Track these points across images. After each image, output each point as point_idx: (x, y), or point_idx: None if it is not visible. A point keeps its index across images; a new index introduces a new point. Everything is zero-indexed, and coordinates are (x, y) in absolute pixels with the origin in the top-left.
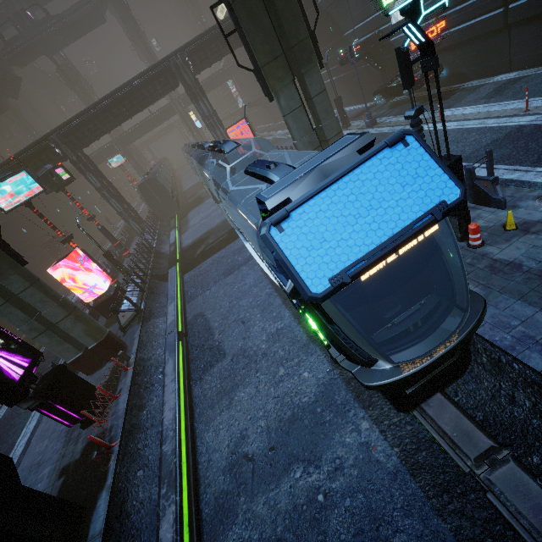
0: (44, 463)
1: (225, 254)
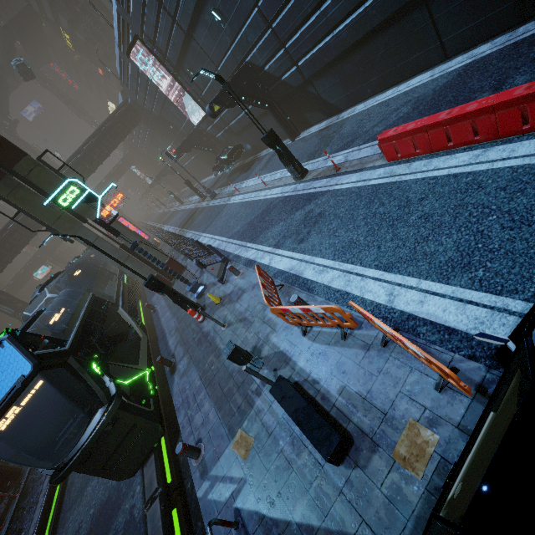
0: None
1: None
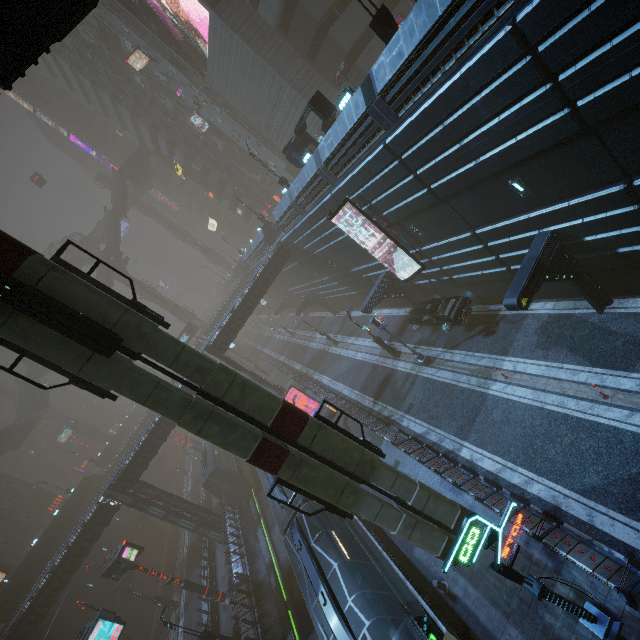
0: None
1: None
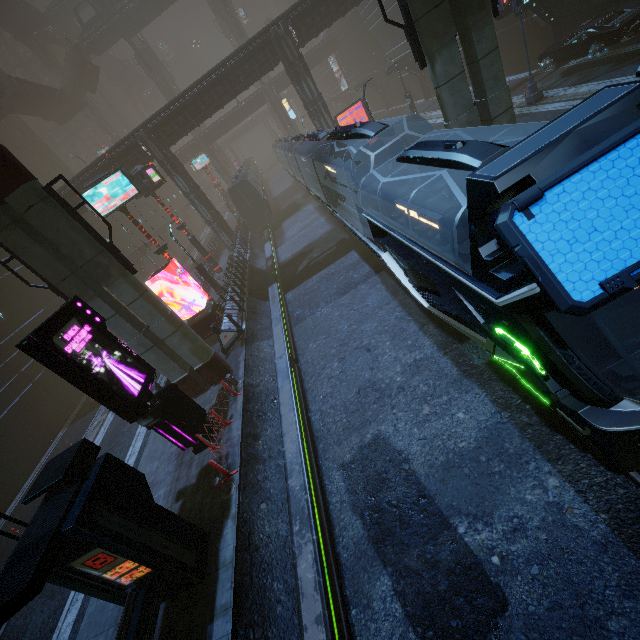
0: (158, 484)
1: (336, 270)
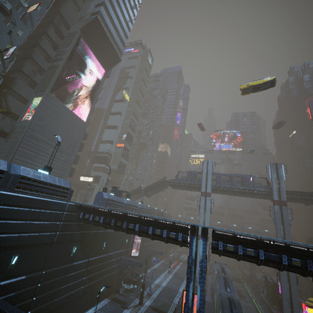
0: None
1: None
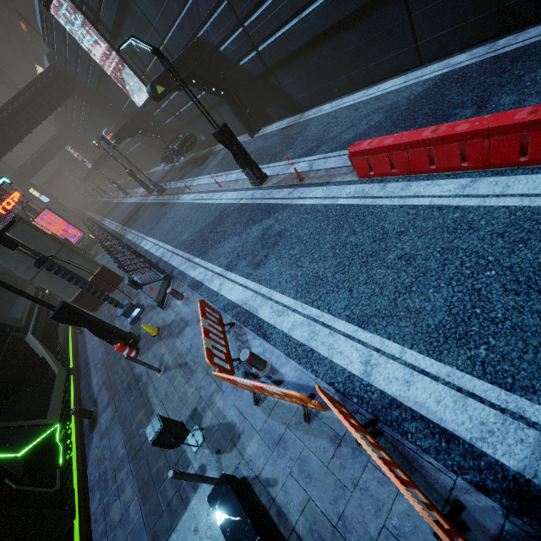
0: None
1: None
